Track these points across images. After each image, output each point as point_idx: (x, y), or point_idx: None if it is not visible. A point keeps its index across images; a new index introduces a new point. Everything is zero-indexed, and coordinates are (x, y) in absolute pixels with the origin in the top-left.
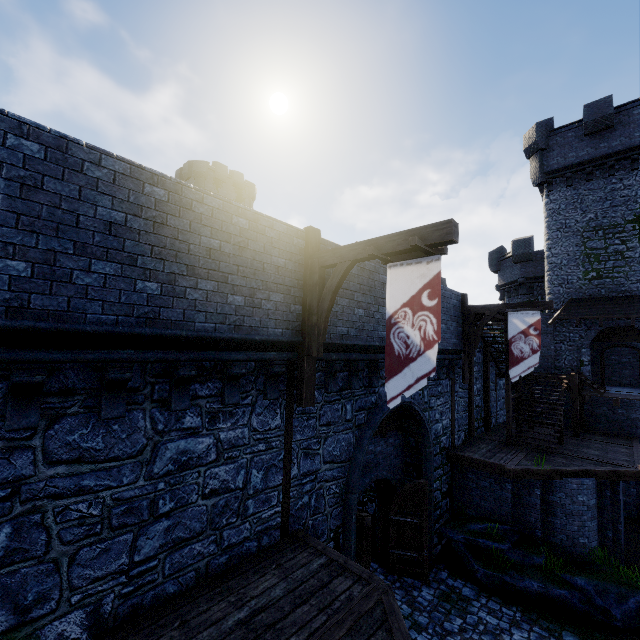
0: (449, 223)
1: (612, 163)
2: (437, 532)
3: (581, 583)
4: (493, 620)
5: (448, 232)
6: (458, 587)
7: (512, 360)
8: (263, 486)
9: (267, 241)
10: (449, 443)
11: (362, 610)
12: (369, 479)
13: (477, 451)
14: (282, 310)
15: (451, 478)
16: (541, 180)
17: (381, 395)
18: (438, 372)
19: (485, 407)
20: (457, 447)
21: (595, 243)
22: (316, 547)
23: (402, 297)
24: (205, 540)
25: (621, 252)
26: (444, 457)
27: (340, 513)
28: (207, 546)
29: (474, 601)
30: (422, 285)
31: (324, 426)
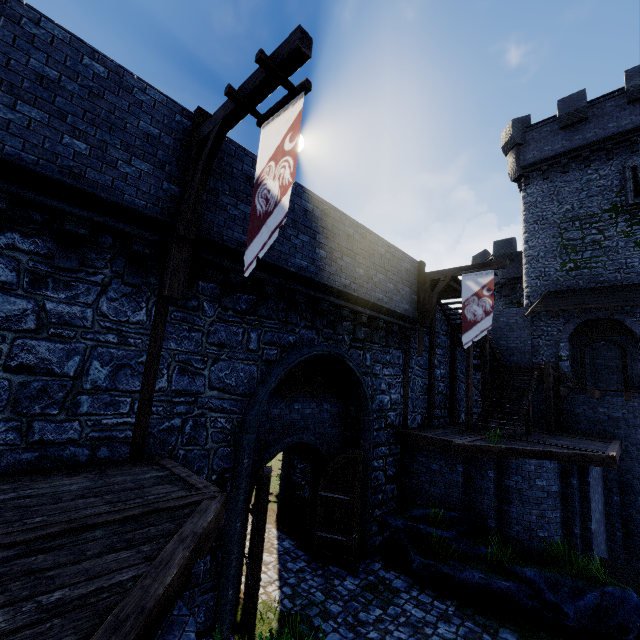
0: (297, 30)
1: (587, 154)
2: (377, 520)
3: (531, 575)
4: (419, 612)
5: (295, 40)
6: (389, 578)
7: (465, 325)
8: (109, 385)
9: (135, 102)
10: (399, 422)
11: (163, 506)
12: (289, 439)
13: (430, 432)
14: (149, 182)
15: (400, 462)
16: (518, 174)
17: (303, 338)
18: (386, 338)
19: (451, 396)
20: (410, 428)
21: (572, 234)
22: (165, 465)
23: (269, 152)
24: (1, 423)
25: (598, 242)
26: (391, 435)
27: (230, 455)
28: (3, 432)
29: (403, 593)
30: (286, 131)
31: (214, 346)
